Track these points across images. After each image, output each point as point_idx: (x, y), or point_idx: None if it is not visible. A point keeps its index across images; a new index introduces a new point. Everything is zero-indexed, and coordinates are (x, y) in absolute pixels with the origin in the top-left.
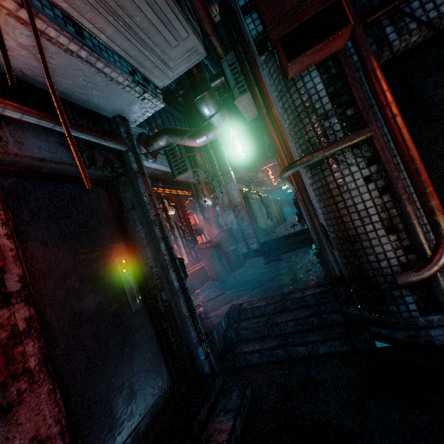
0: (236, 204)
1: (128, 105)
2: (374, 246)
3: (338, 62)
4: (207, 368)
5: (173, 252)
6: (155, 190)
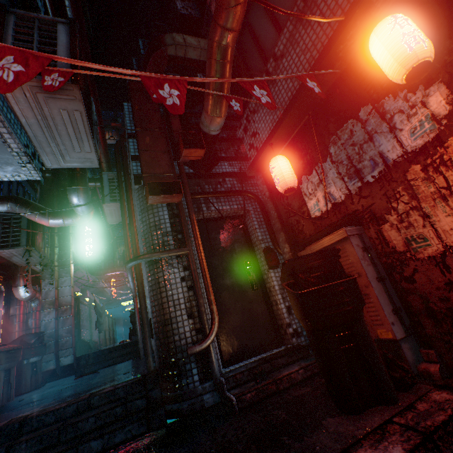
0: (63, 302)
1: (4, 163)
2: (179, 327)
3: (178, 208)
4: None
5: None
6: None
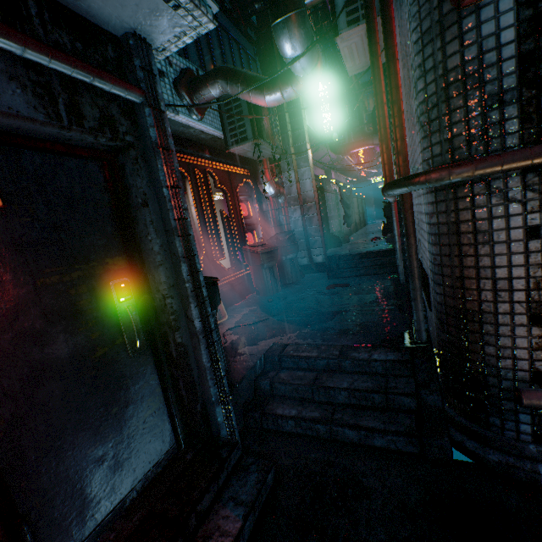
0: (306, 198)
1: (149, 14)
2: (500, 335)
3: None
4: (225, 431)
5: (200, 277)
6: (199, 162)
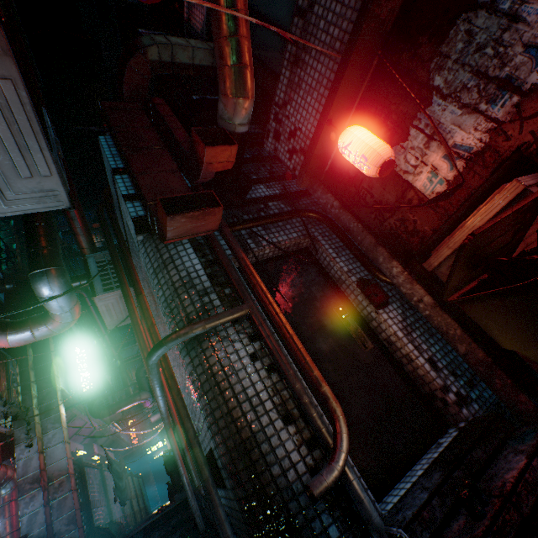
0: (55, 472)
1: None
2: (275, 447)
3: (214, 250)
4: None
5: None
6: None
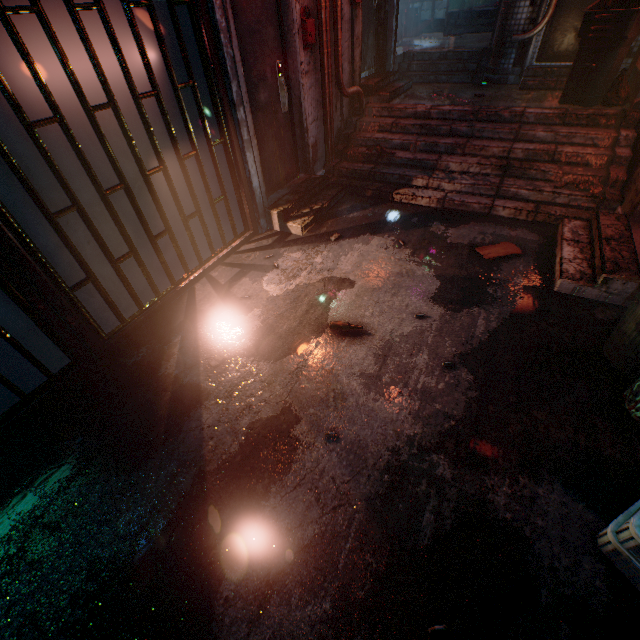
0: None
1: None
2: (518, 14)
3: None
4: (392, 70)
5: None
6: None
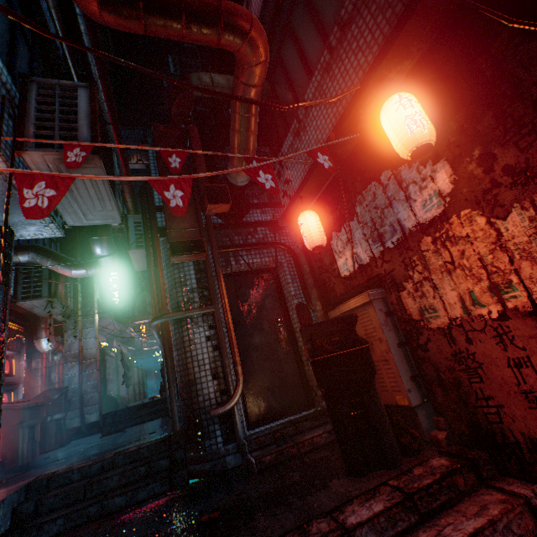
0: (88, 355)
1: (27, 224)
2: (204, 388)
3: (205, 263)
4: None
5: (3, 376)
6: None
